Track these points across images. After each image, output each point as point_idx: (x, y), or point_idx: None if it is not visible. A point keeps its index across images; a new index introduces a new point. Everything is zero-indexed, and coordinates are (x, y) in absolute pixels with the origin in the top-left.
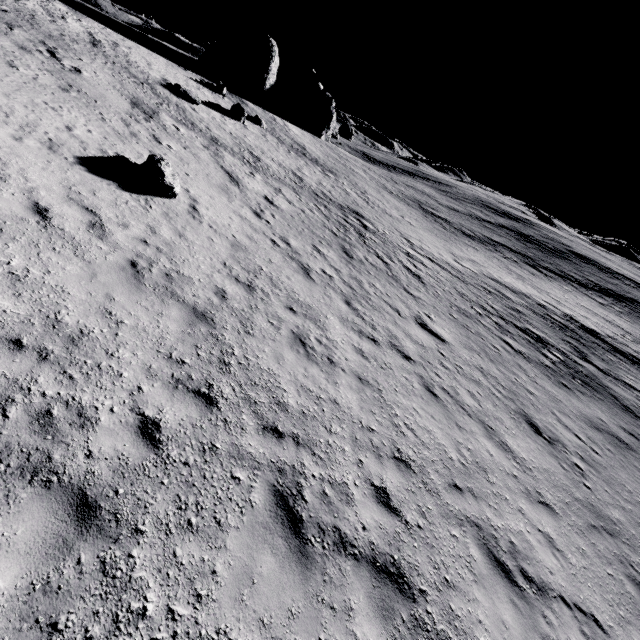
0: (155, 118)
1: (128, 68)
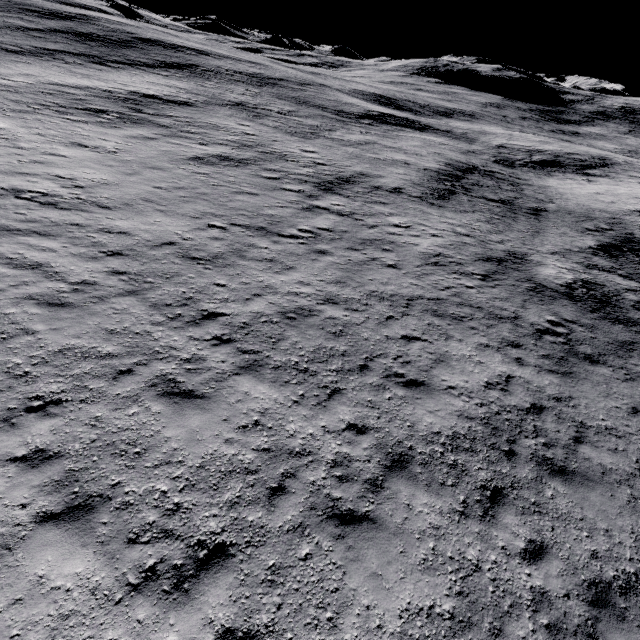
0: None
1: None
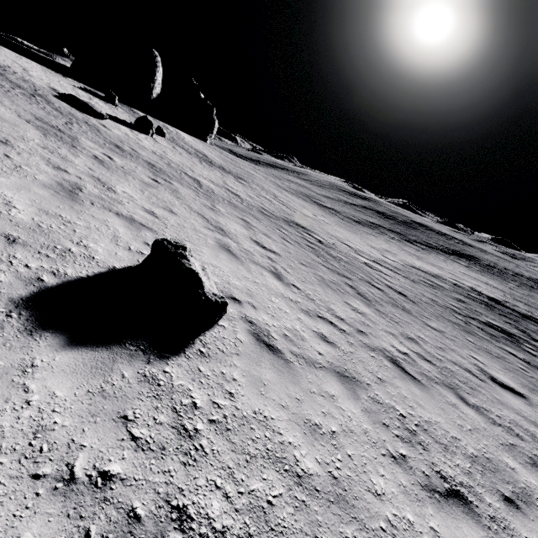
0: (79, 147)
1: (4, 74)
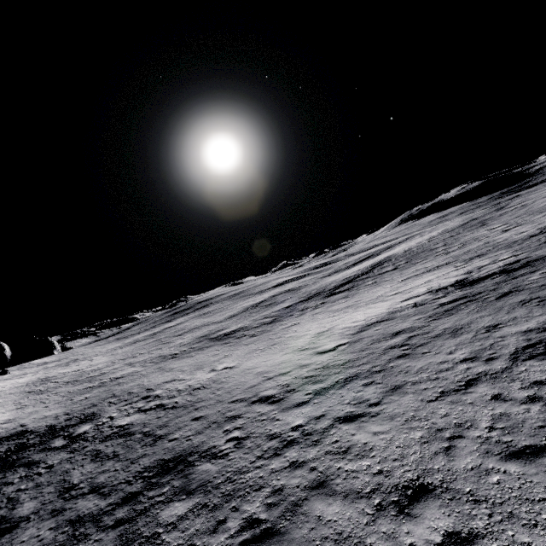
0: None
1: None
